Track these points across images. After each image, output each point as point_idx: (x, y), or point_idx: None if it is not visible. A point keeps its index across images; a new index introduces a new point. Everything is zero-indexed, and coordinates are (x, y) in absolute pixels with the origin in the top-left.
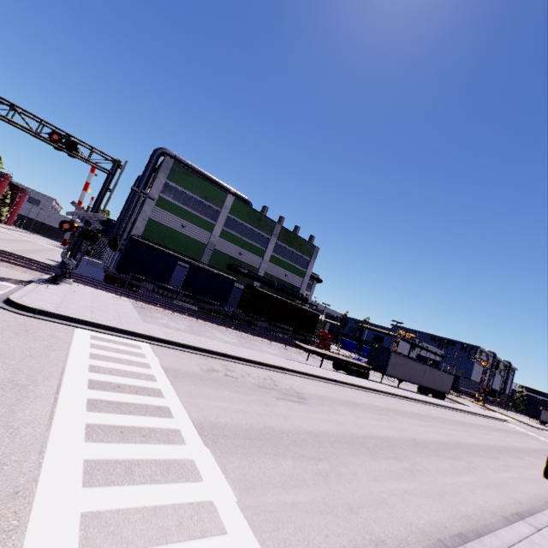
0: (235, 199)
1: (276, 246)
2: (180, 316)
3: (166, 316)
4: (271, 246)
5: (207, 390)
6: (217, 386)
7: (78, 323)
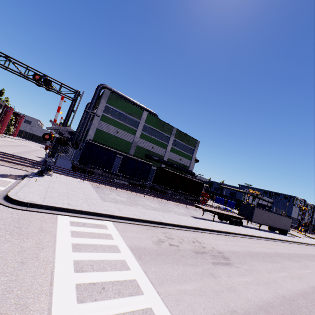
0: (148, 113)
1: (173, 141)
2: (121, 191)
3: (113, 192)
4: (170, 141)
5: (168, 270)
6: (172, 261)
7: (59, 210)
